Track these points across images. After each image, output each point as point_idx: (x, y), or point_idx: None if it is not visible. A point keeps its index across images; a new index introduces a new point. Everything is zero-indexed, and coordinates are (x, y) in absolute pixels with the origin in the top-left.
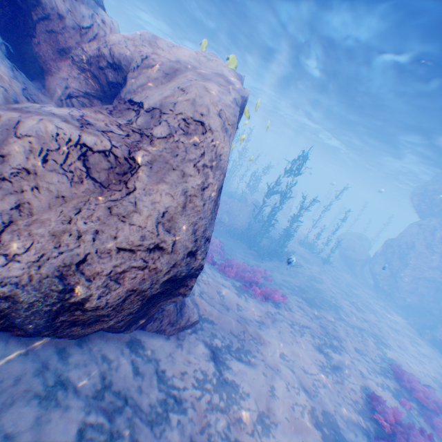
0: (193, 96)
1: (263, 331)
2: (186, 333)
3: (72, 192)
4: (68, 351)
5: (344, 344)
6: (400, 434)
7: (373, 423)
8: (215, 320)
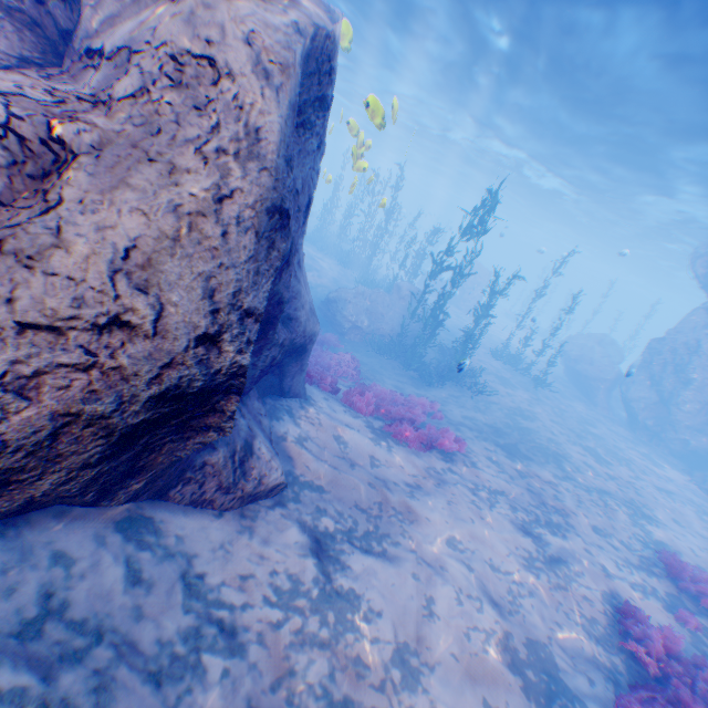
0: (192, 6)
1: (418, 500)
2: (264, 507)
3: None
4: None
5: (571, 520)
6: (679, 678)
7: (626, 658)
8: (325, 483)
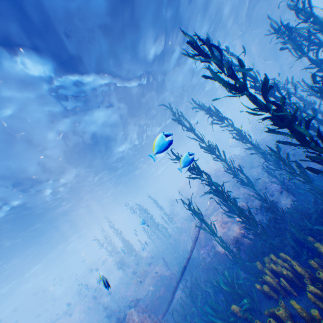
0: None
1: None
2: None
3: None
4: None
5: None
6: None
7: None
8: None
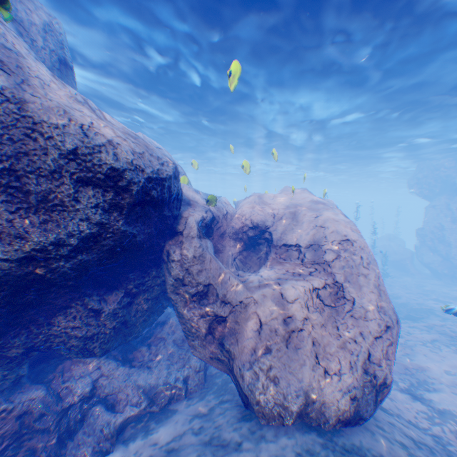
0: (333, 227)
1: (414, 360)
2: None
3: (322, 318)
4: (378, 425)
5: None
6: None
7: None
8: None
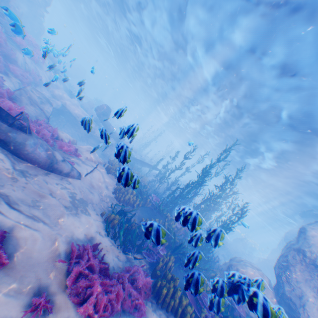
0: None
1: None
2: None
3: None
4: None
5: None
6: None
7: None
8: None
